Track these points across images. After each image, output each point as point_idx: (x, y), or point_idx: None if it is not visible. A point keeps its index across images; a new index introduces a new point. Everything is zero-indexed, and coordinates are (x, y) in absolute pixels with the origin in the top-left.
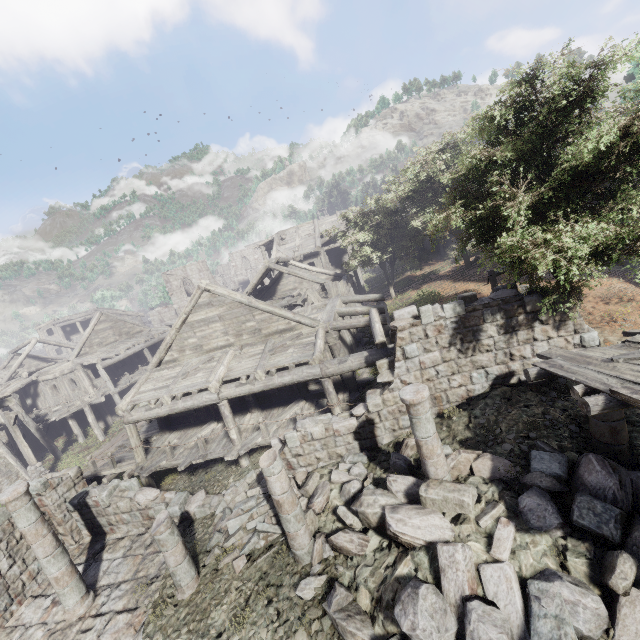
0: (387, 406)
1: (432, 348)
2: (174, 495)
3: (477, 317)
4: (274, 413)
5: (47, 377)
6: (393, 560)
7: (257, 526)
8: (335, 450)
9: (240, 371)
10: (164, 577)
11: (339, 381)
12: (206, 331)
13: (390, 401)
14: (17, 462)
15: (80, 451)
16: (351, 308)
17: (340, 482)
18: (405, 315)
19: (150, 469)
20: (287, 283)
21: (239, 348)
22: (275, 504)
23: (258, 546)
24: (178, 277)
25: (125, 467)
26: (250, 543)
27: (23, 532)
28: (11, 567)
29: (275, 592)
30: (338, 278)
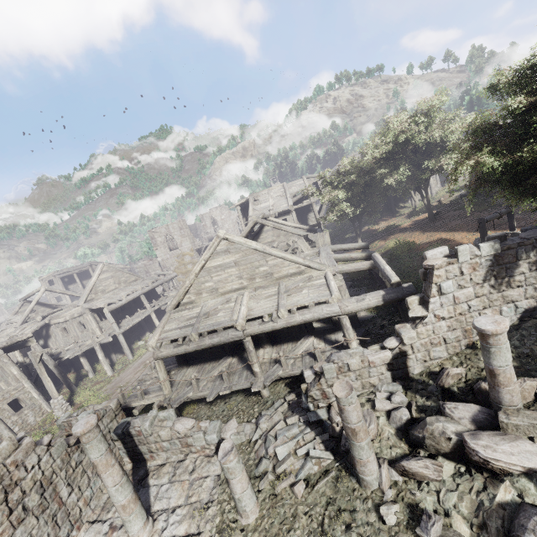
0: (420, 339)
1: (466, 284)
2: (208, 424)
3: (511, 255)
4: (285, 348)
5: (58, 320)
6: (482, 486)
7: (310, 452)
8: (368, 380)
9: (261, 310)
10: (219, 502)
11: None
12: (222, 275)
13: (423, 334)
14: (40, 396)
15: (92, 385)
16: (346, 254)
17: (384, 410)
18: (437, 255)
19: (179, 400)
20: (266, 237)
21: (253, 290)
22: (349, 432)
23: (313, 471)
24: (162, 234)
25: (154, 399)
26: (305, 469)
27: (95, 462)
28: (70, 495)
29: (350, 517)
30: (311, 232)
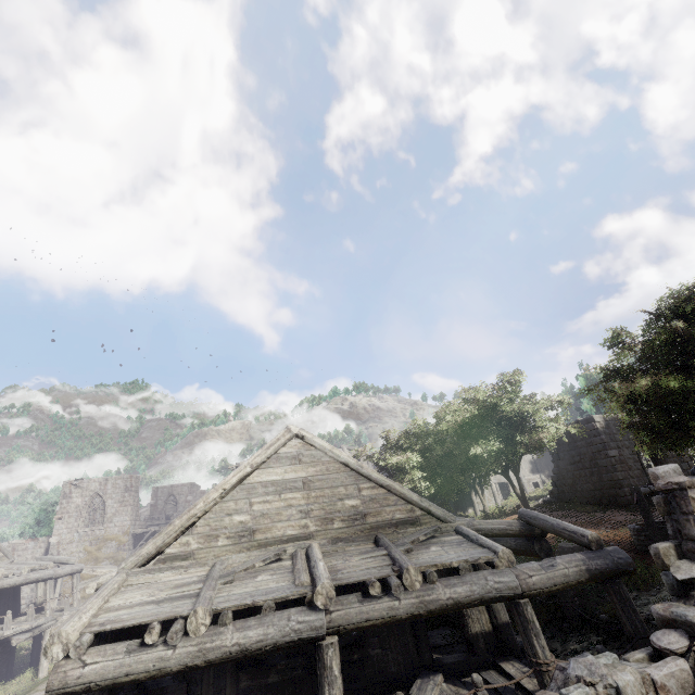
0: None
1: None
2: None
3: None
4: None
5: None
6: None
7: None
8: None
9: (360, 571)
10: None
11: (490, 635)
12: (273, 503)
13: None
14: None
15: None
16: None
17: None
18: (671, 473)
19: None
20: None
21: (329, 541)
22: None
23: None
24: (88, 492)
25: None
26: None
27: None
28: None
29: None
30: None
